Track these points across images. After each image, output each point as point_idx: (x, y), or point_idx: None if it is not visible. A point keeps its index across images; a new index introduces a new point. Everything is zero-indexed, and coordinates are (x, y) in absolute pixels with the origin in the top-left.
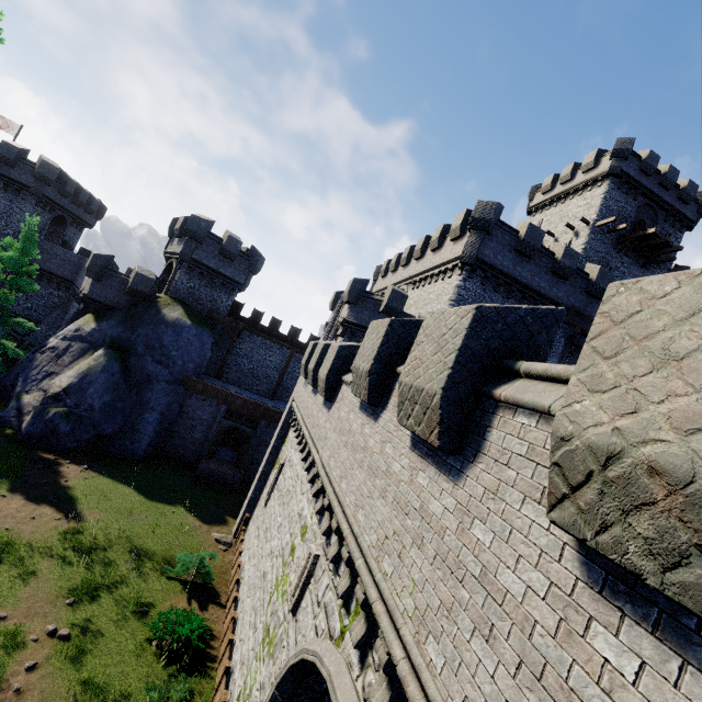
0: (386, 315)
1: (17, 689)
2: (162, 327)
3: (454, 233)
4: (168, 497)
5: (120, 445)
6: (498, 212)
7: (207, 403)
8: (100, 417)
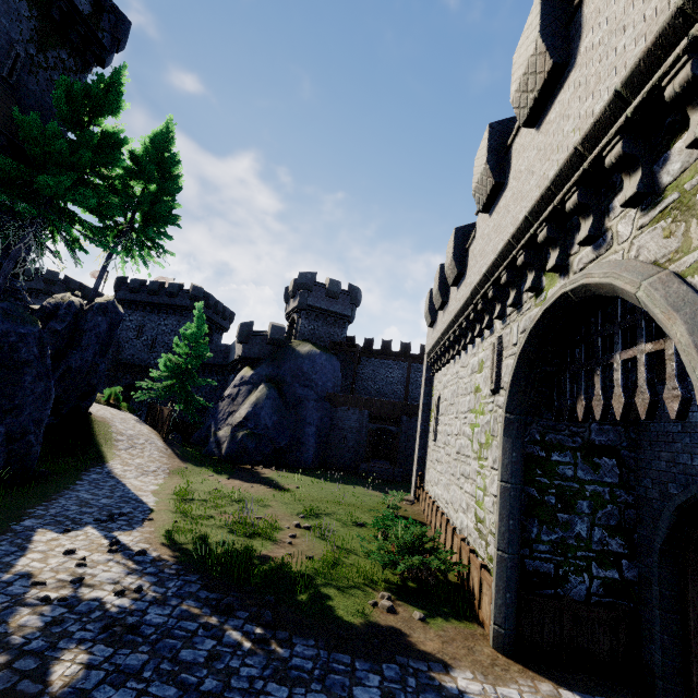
0: None
1: (289, 542)
2: (300, 360)
3: None
4: (344, 482)
5: (293, 457)
6: None
7: (351, 412)
8: (273, 433)
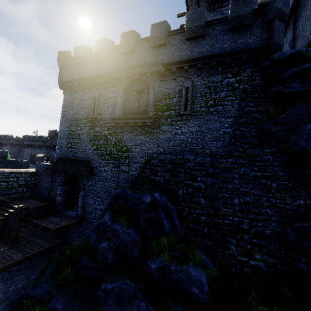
0: None
1: None
2: None
3: None
4: None
5: None
6: (63, 55)
7: None
8: None
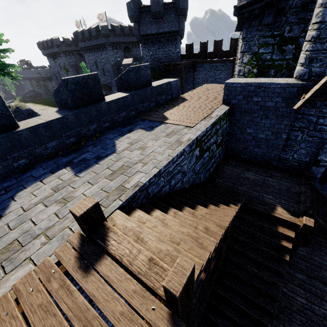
0: None
1: None
2: None
3: None
4: None
5: None
6: None
7: None
8: None
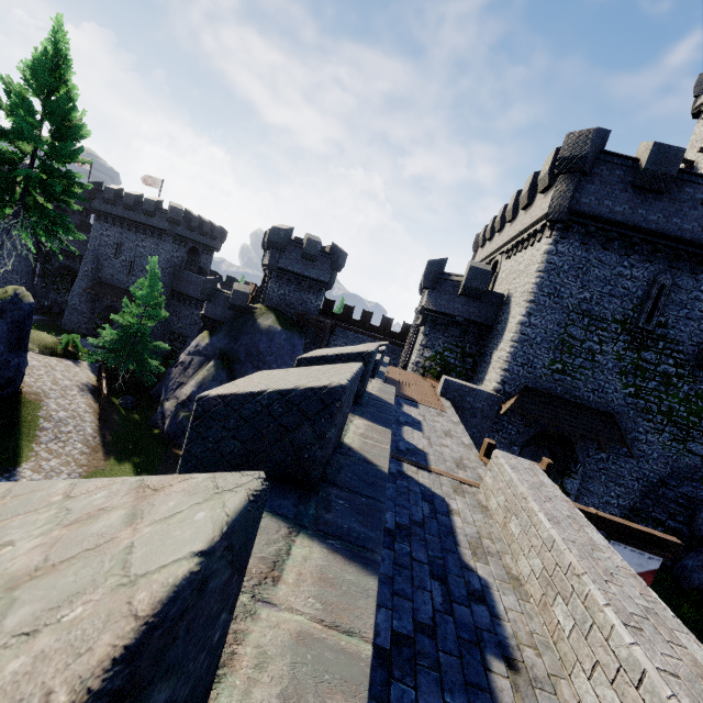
0: (466, 297)
1: None
2: (258, 335)
3: (542, 182)
4: None
5: None
6: (599, 141)
7: None
8: None
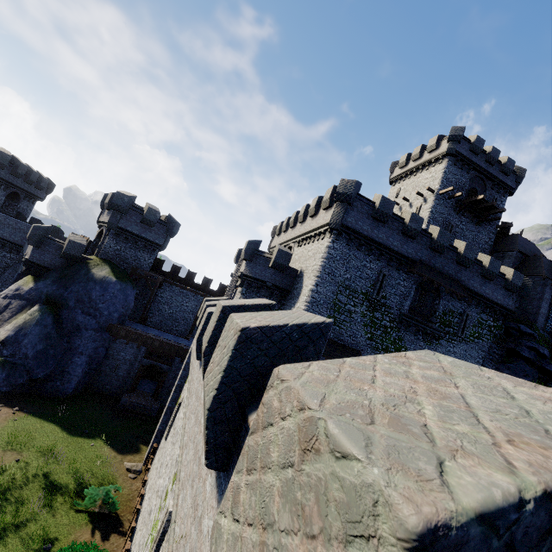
0: (274, 269)
1: None
2: (91, 284)
3: (325, 203)
4: (89, 431)
5: (51, 386)
6: (357, 188)
7: (130, 345)
8: (33, 363)
